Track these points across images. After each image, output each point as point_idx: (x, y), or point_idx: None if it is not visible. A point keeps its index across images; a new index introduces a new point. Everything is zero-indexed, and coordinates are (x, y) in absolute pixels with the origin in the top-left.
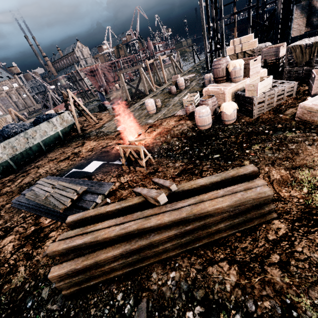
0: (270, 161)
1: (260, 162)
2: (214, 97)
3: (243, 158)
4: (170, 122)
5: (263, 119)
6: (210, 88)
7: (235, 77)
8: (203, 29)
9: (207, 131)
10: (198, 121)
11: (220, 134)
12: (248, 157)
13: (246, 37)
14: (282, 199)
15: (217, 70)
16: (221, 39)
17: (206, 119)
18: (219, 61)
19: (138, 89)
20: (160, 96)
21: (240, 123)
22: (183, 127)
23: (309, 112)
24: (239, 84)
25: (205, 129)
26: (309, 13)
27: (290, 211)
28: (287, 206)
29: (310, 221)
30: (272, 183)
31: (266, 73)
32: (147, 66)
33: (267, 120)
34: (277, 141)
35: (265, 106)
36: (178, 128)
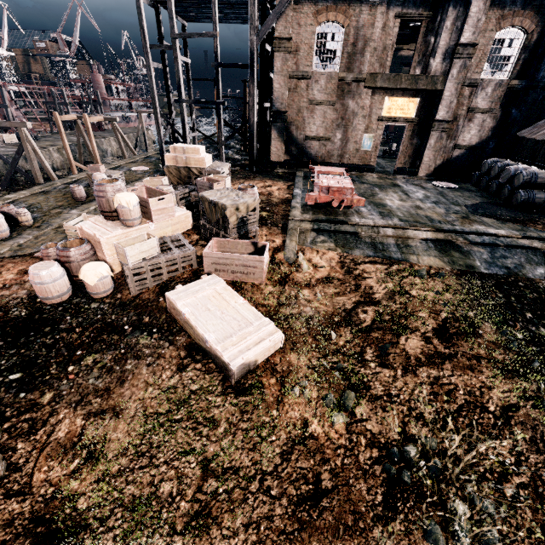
0: (81, 395)
1: (66, 398)
2: (82, 246)
3: (51, 385)
4: (7, 273)
5: (141, 299)
6: (86, 227)
7: (125, 220)
8: (155, 104)
9: (53, 309)
10: (36, 290)
11: (64, 322)
12: (60, 383)
13: (191, 148)
14: (26, 491)
15: (100, 200)
16: (183, 130)
17: (51, 288)
18: (101, 186)
19: (17, 166)
20: (54, 196)
21: (111, 300)
22: (17, 293)
23: (174, 308)
24: (133, 231)
25: (52, 305)
26: (287, 139)
27: (15, 521)
28: (21, 508)
29: (26, 541)
30: (43, 450)
31: (191, 217)
32: (57, 124)
33: (142, 305)
34: (122, 351)
35: (149, 279)
36: (7, 292)
